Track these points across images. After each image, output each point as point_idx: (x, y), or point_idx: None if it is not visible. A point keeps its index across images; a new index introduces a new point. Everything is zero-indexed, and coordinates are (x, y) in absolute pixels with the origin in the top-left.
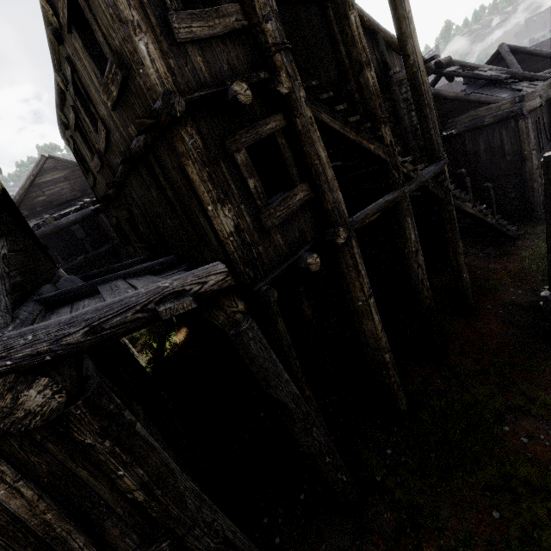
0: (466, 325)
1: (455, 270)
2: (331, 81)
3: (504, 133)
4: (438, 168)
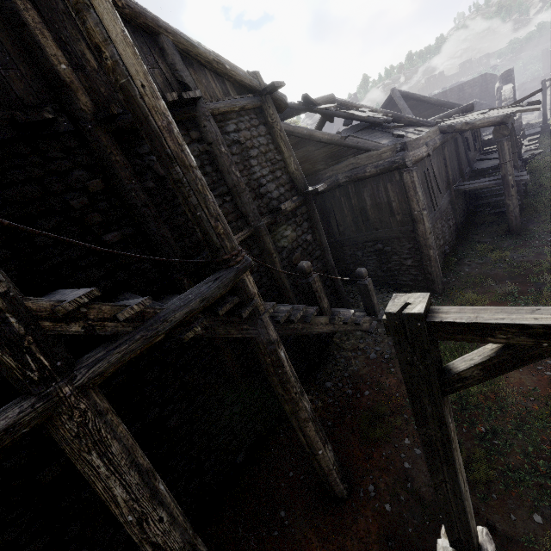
0: (329, 550)
1: (304, 443)
2: (13, 99)
3: (389, 186)
4: (221, 284)
